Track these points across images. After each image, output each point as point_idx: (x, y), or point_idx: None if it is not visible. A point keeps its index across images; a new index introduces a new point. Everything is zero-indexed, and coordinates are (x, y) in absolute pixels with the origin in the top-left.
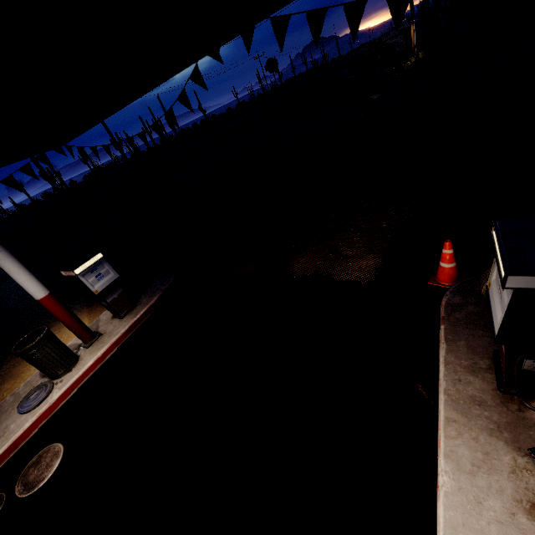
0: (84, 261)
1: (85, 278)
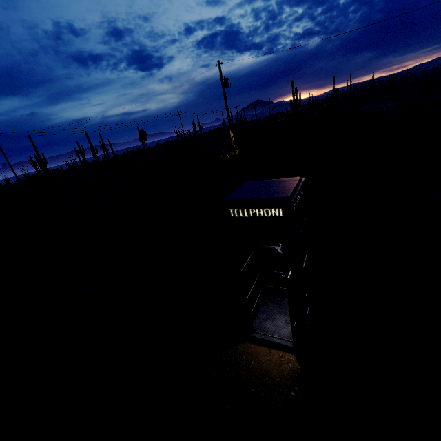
0: None
1: None
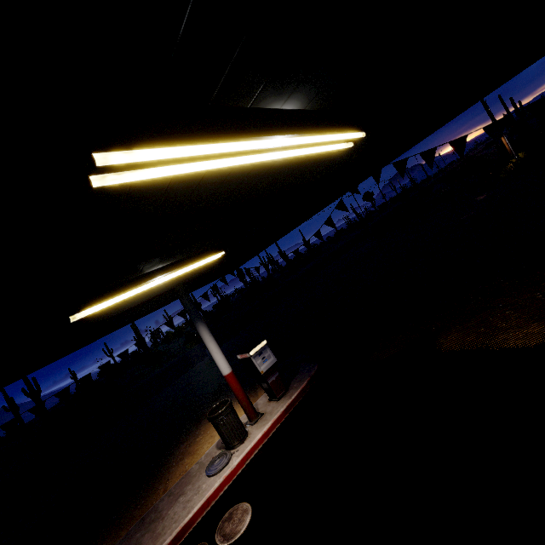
0: (254, 346)
1: (255, 360)
